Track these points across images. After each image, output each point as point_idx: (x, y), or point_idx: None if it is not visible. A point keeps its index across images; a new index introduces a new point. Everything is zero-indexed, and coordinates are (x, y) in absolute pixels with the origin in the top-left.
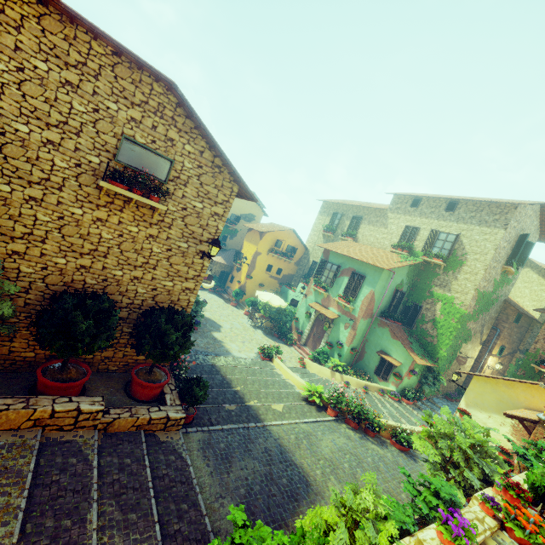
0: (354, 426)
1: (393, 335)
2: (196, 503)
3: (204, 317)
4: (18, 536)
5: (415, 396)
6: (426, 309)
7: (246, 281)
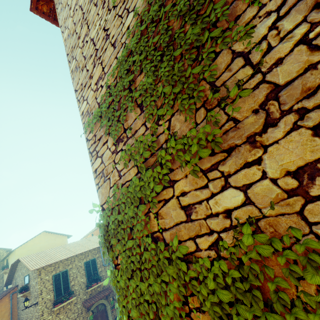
0: None
1: None
2: None
3: None
4: None
5: None
6: None
7: None
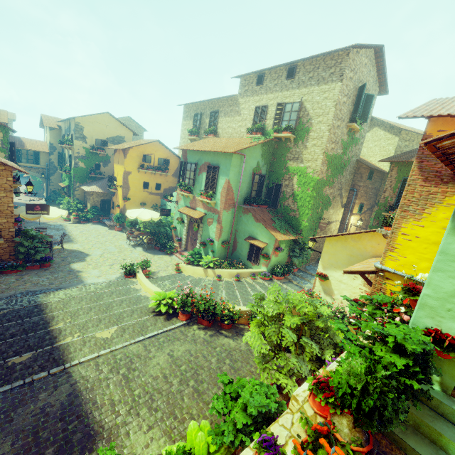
0: (207, 324)
1: (256, 219)
2: None
3: (69, 250)
4: None
5: (284, 271)
6: (285, 186)
7: (125, 204)
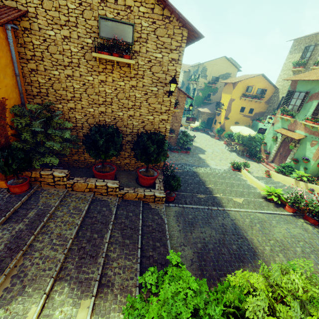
0: (313, 222)
1: None
2: (165, 244)
3: (195, 146)
4: (75, 235)
5: None
6: None
7: (224, 121)
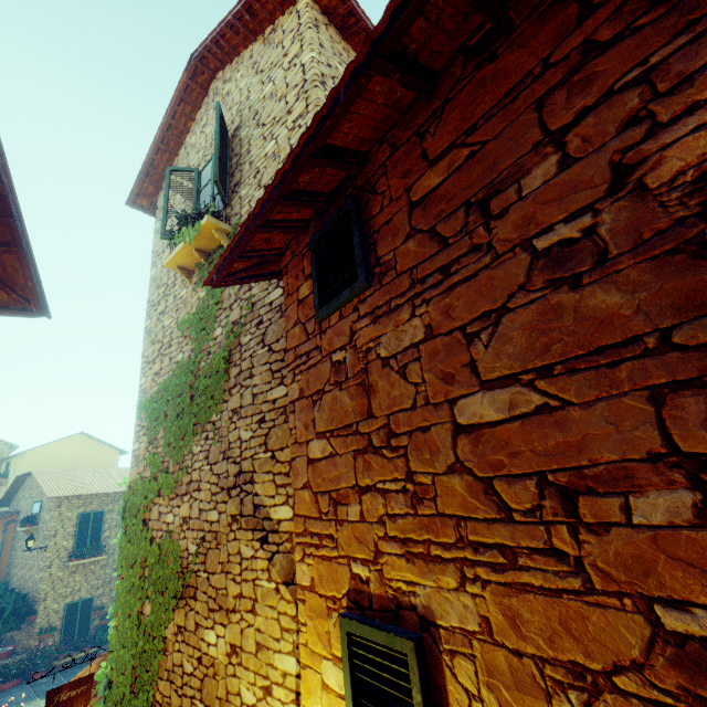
0: None
1: None
2: None
3: None
4: None
5: None
6: None
7: None
